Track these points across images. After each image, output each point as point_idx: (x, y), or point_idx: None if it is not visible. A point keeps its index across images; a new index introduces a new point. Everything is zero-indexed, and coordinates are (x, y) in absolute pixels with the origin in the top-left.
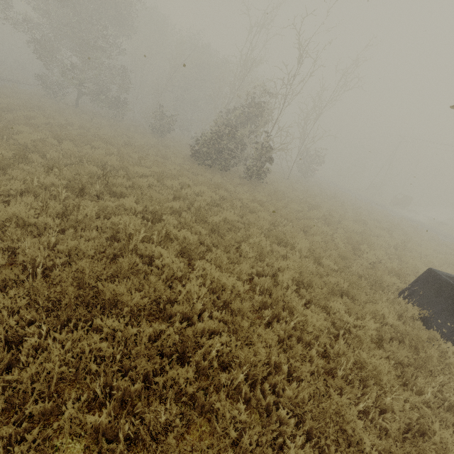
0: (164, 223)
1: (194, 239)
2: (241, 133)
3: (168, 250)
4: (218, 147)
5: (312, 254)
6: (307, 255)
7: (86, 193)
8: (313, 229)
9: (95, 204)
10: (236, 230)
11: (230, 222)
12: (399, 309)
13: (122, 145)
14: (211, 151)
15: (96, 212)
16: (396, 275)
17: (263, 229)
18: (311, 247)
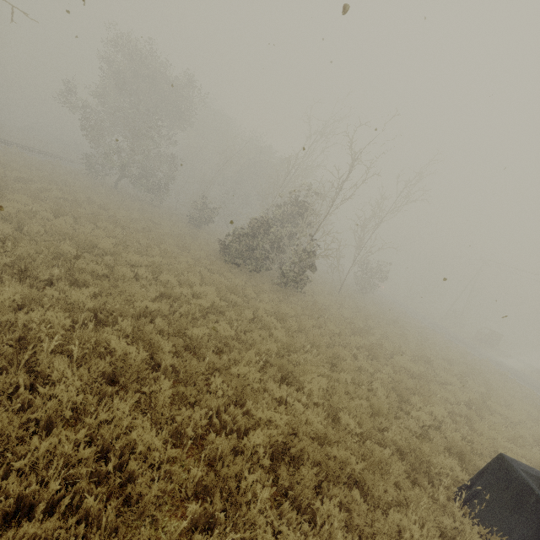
0: (114, 328)
1: (138, 357)
2: (280, 232)
3: (78, 370)
4: (252, 245)
5: (326, 402)
6: (320, 403)
7: (29, 275)
8: (346, 362)
9: (16, 291)
10: (227, 350)
11: (226, 338)
12: (452, 525)
13: (137, 229)
14: (242, 248)
15: (23, 302)
16: (459, 454)
17: (270, 354)
18: (331, 391)
